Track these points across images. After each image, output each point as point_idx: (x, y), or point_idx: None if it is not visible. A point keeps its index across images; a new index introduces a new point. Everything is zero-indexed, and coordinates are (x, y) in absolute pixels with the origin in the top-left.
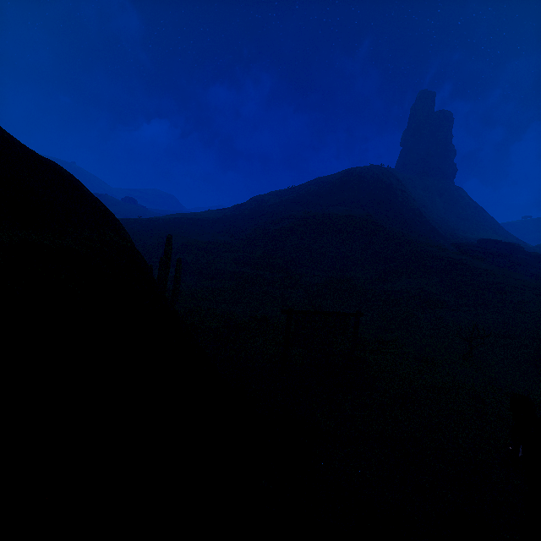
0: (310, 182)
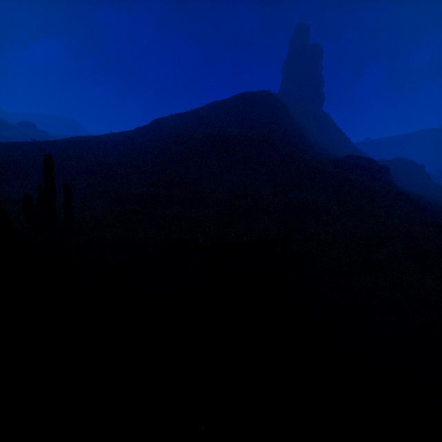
0: (208, 105)
